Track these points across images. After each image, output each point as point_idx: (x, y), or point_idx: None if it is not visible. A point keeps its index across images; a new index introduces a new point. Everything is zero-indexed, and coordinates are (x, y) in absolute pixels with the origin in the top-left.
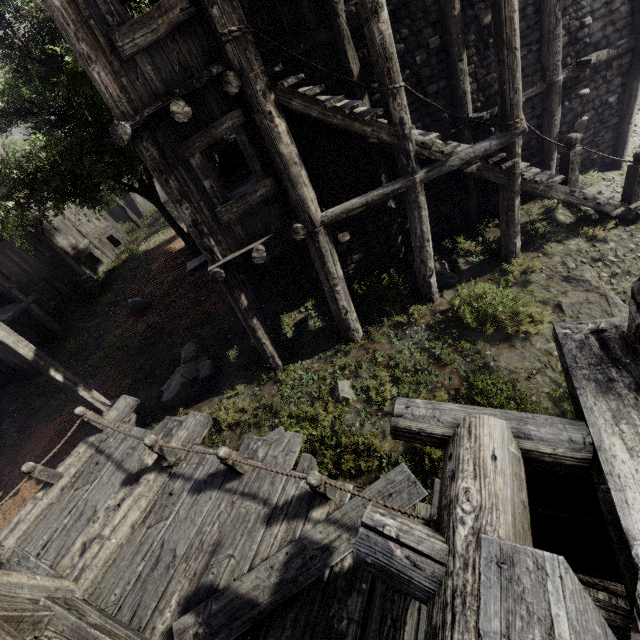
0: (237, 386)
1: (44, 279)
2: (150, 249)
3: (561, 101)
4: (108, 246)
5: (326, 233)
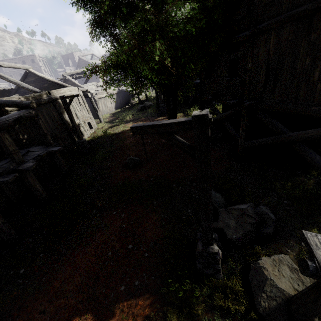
0: (316, 231)
1: (53, 136)
2: (117, 133)
3: None
4: (87, 127)
5: None
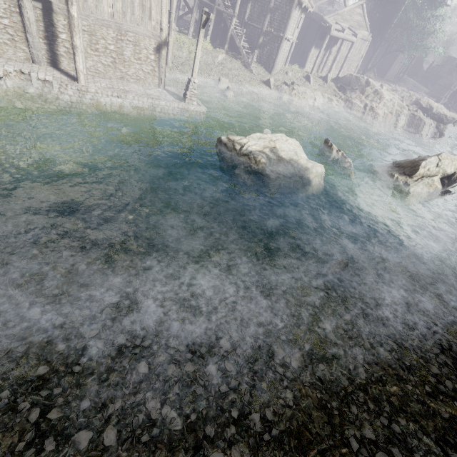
0: None
1: None
2: None
3: (264, 37)
4: None
5: (197, 2)
